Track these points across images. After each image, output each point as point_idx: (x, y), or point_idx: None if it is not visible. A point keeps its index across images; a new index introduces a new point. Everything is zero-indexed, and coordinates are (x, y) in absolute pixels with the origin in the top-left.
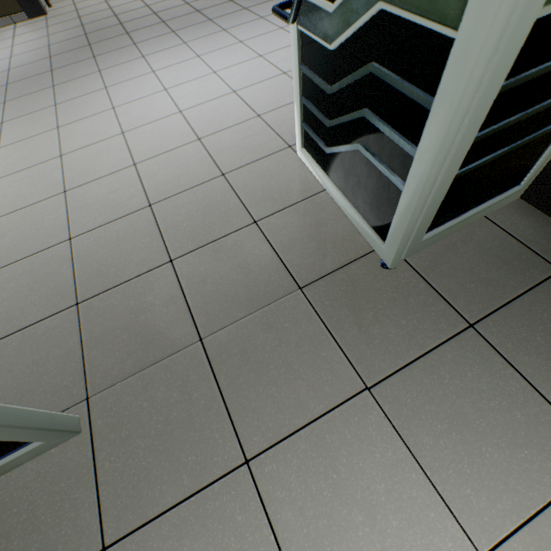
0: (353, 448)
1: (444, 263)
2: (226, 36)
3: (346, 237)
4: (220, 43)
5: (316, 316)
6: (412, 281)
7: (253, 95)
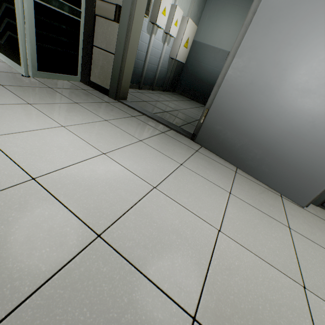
0: None
1: (48, 81)
2: None
3: (9, 69)
4: None
5: None
6: (34, 80)
7: None
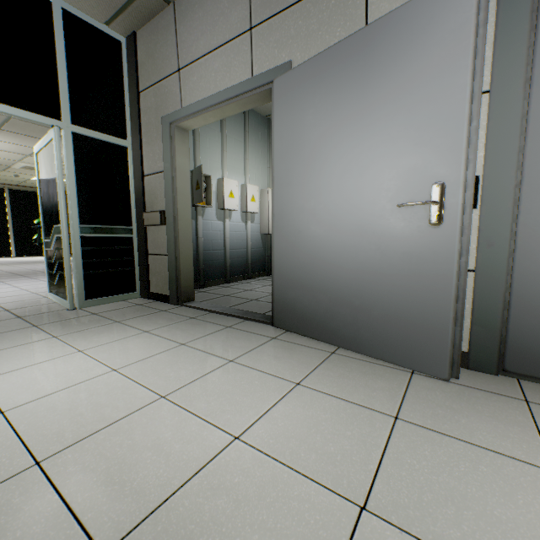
0: (17, 333)
1: (97, 307)
2: (35, 279)
3: (57, 308)
4: (28, 281)
5: (23, 320)
6: (79, 311)
7: (37, 290)
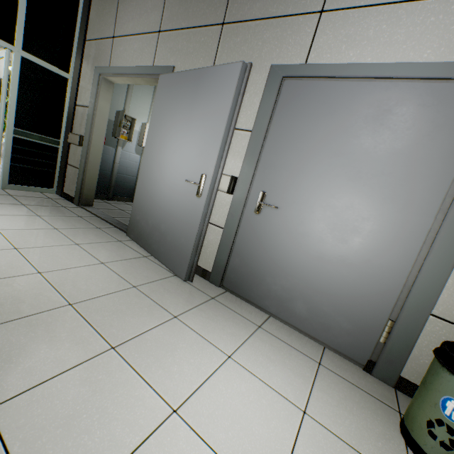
0: None
1: (16, 191)
2: None
3: None
4: None
5: None
6: (1, 190)
7: None
